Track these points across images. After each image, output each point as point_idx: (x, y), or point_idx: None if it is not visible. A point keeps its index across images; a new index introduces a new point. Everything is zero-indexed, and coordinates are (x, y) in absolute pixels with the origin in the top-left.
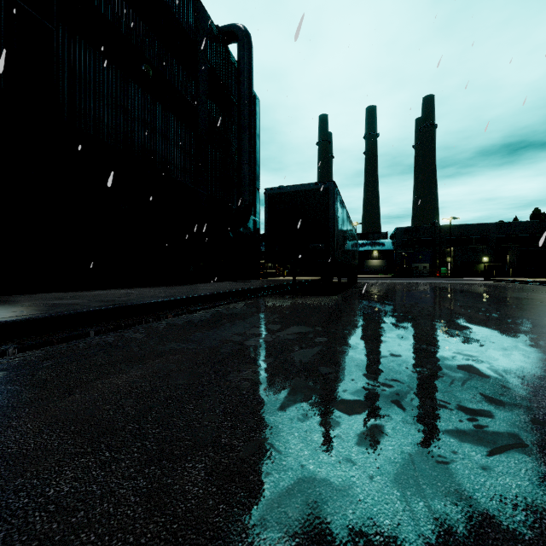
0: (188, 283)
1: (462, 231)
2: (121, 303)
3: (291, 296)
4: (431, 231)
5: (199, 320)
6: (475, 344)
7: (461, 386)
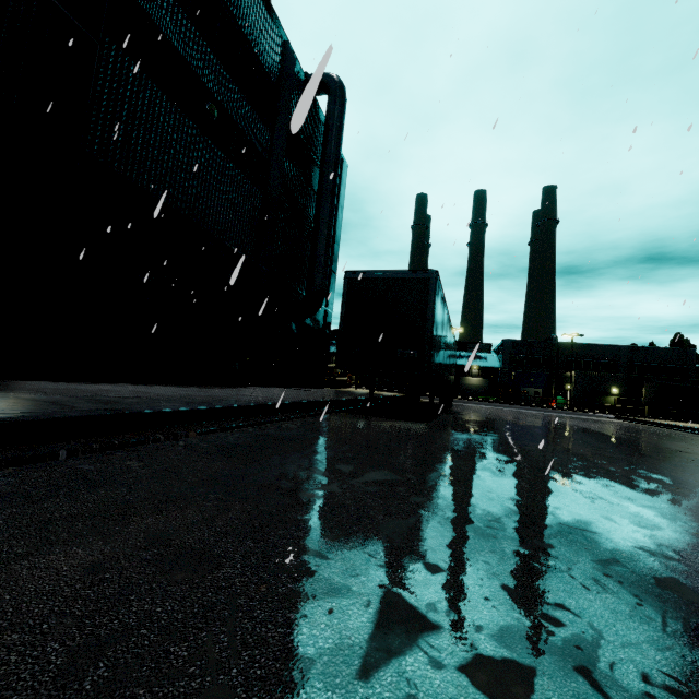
0: (228, 385)
1: (586, 352)
2: (123, 408)
3: (367, 417)
4: (547, 348)
5: (234, 444)
6: (659, 531)
7: (687, 635)
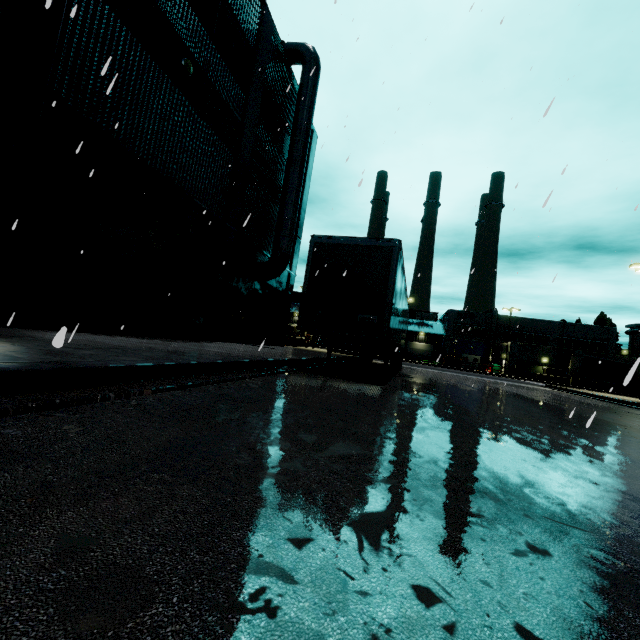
0: (192, 339)
1: (522, 325)
2: (72, 361)
3: (325, 378)
4: (487, 320)
5: (190, 405)
6: None
7: None
